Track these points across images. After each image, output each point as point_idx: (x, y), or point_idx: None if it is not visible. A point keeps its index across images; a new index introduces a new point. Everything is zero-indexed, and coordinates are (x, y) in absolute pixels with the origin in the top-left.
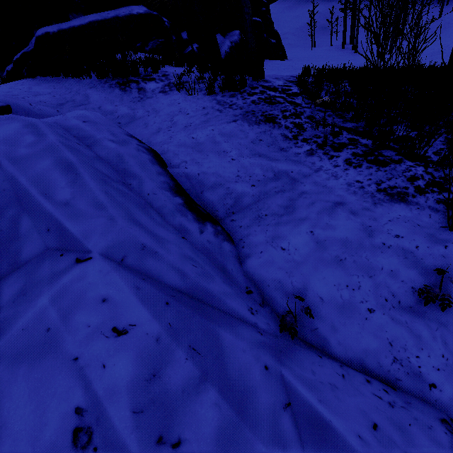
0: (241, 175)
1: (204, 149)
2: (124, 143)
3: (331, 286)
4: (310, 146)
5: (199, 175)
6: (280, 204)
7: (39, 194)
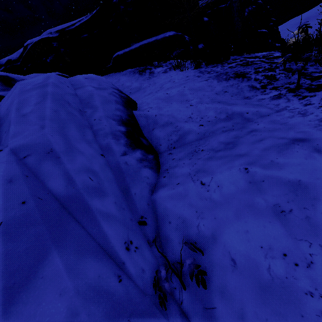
0: (192, 117)
1: (171, 100)
2: (102, 89)
3: (255, 246)
4: (278, 92)
5: (156, 116)
6: (222, 141)
7: (15, 109)
